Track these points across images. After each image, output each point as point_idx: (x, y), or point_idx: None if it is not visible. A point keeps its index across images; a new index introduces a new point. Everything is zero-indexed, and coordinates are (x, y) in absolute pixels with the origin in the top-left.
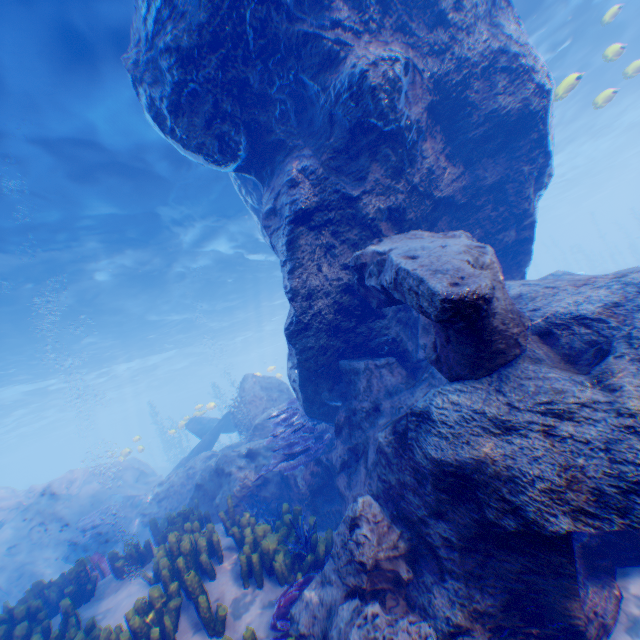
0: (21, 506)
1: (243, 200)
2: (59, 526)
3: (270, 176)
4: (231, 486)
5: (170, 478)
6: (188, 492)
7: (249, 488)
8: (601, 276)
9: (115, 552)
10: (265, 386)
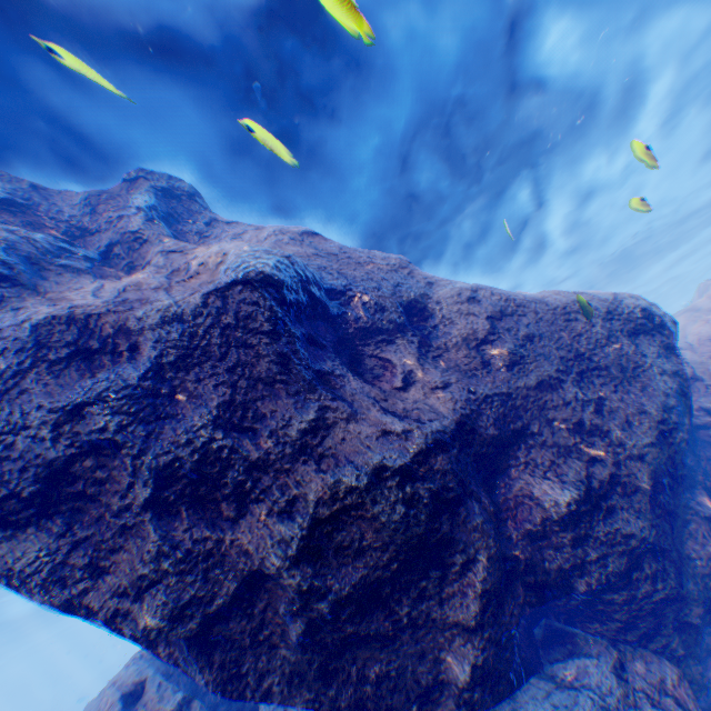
0: None
1: None
2: None
3: None
4: None
5: None
6: None
7: None
8: None
9: None
10: None
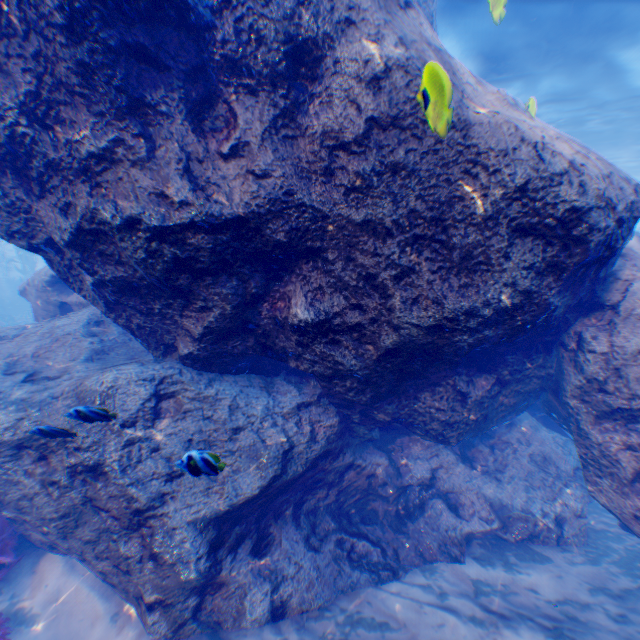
0: None
1: None
2: None
3: None
4: None
5: None
6: None
7: None
8: (16, 353)
9: None
10: None
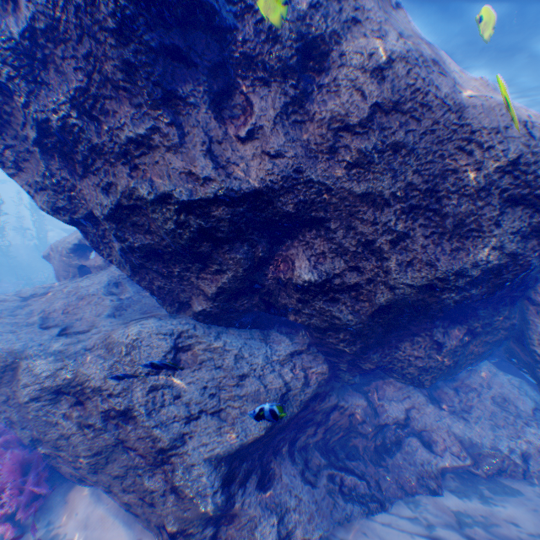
0: None
1: None
2: None
3: None
4: None
5: None
6: None
7: None
8: (49, 310)
9: None
10: None
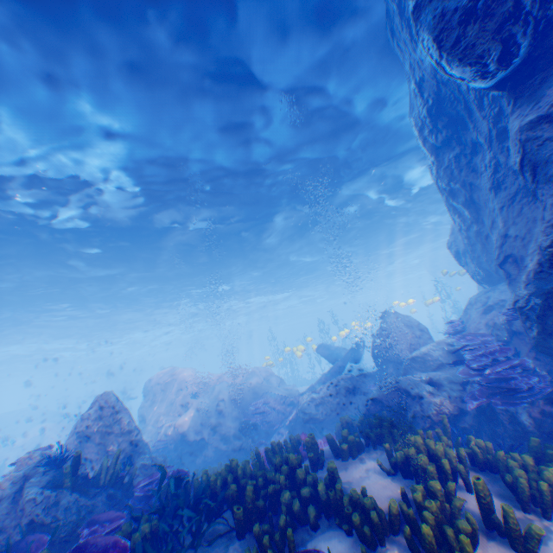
0: (205, 385)
1: (420, 141)
2: (232, 405)
3: (535, 85)
4: (420, 406)
5: (320, 388)
6: (336, 404)
7: (442, 412)
8: None
9: (331, 436)
10: (405, 323)
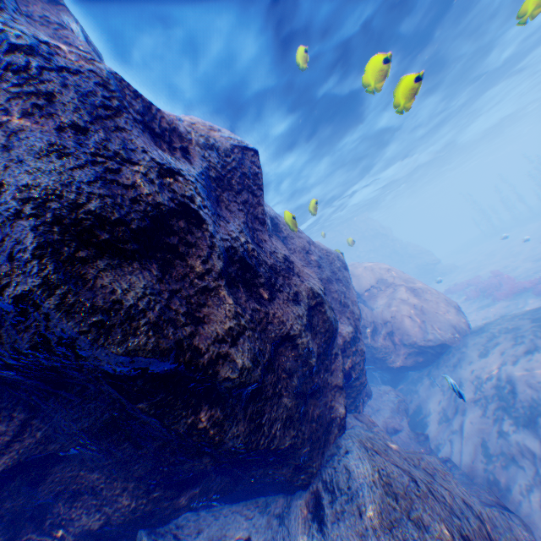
0: None
1: None
2: None
3: None
4: None
5: None
6: None
7: None
8: None
9: None
10: None
